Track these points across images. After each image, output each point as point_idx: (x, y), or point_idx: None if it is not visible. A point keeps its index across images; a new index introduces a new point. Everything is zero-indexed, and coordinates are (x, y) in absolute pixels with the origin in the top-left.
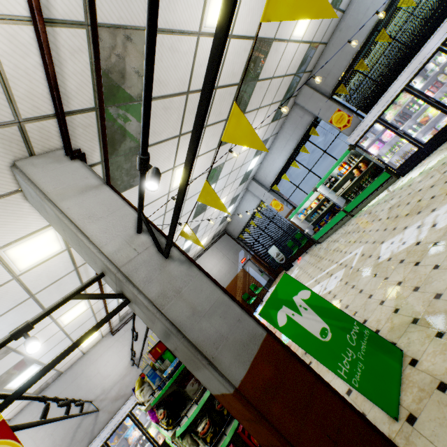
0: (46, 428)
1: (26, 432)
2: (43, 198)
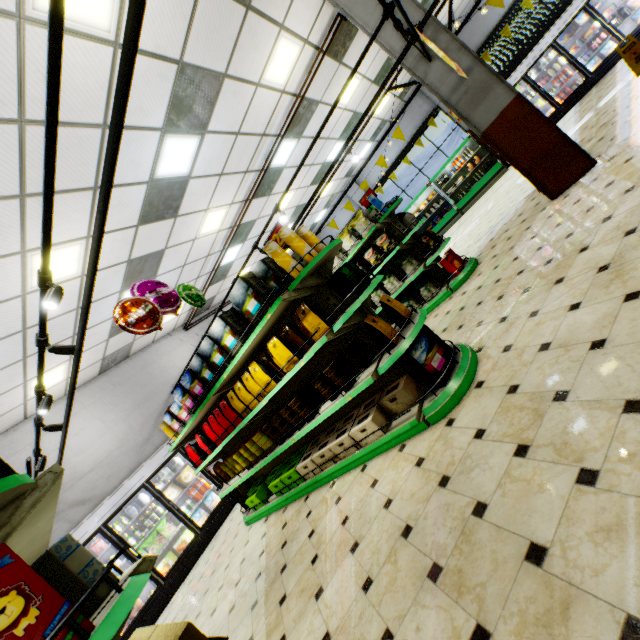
0: (117, 411)
1: (90, 412)
2: None
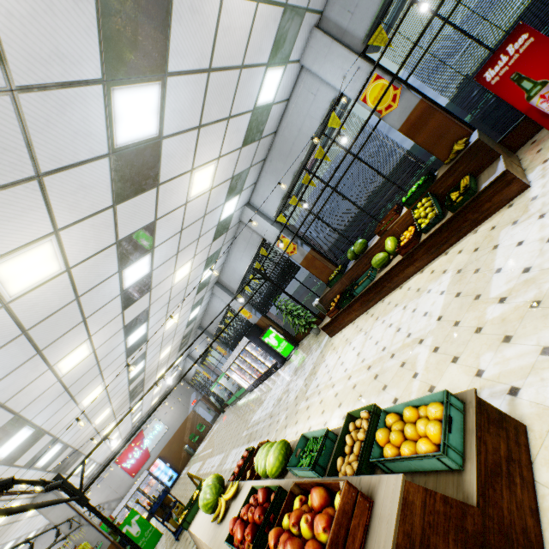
0: None
1: None
2: (42, 514)
